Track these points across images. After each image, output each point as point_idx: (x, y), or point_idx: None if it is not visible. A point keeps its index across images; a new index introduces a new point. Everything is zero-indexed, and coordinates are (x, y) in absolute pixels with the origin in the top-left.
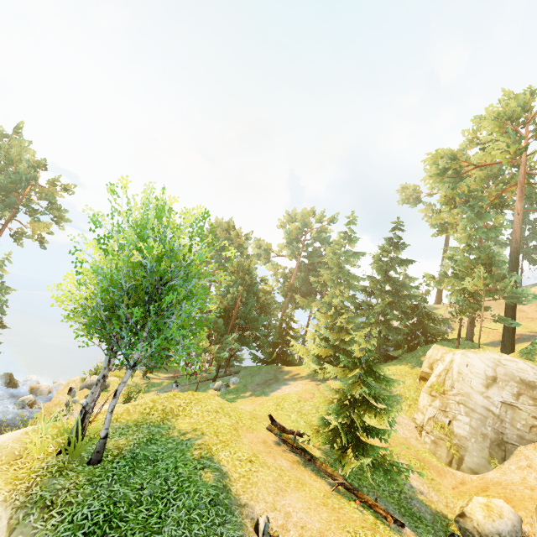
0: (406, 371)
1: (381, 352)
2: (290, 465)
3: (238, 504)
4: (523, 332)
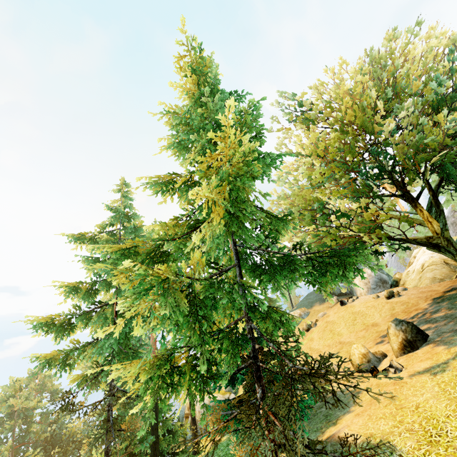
0: None
1: None
2: None
3: None
4: None
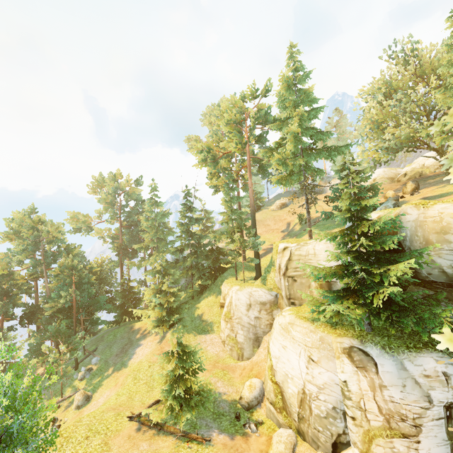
0: (213, 301)
1: (198, 288)
2: (149, 443)
3: None
4: (268, 246)
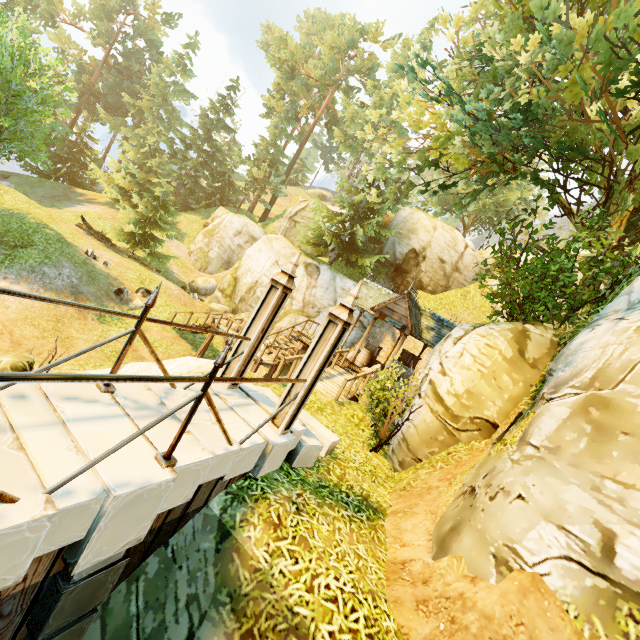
0: (197, 220)
1: (183, 202)
2: (99, 245)
3: (74, 245)
4: None
